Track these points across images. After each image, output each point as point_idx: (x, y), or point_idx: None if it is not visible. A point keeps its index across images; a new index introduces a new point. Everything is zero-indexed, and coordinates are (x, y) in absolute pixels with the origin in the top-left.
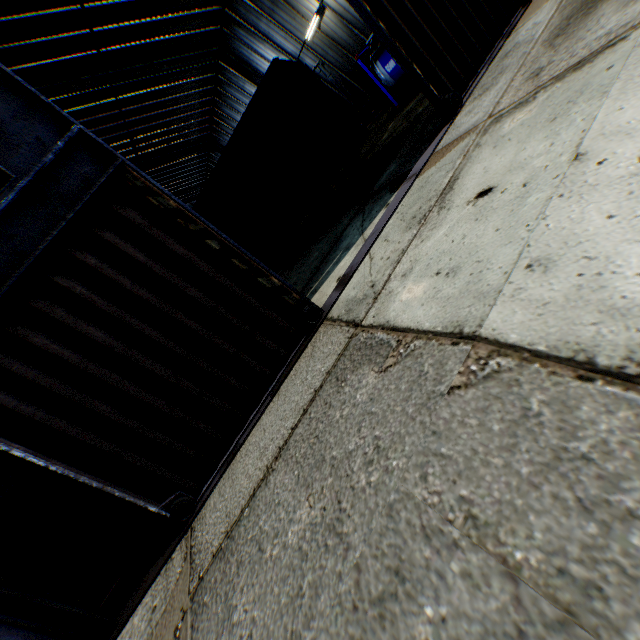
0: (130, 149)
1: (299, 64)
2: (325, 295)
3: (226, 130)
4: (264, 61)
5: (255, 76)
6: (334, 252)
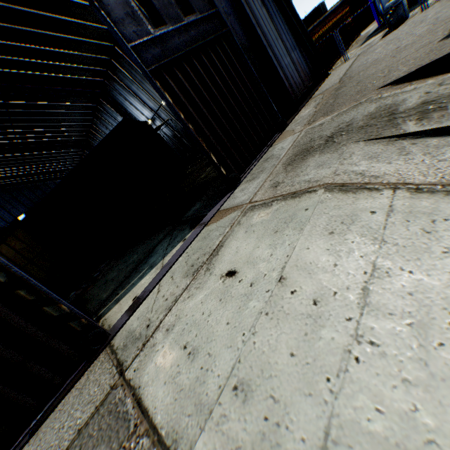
0: (12, 136)
1: (146, 122)
2: (121, 311)
3: (100, 139)
4: (133, 107)
5: (126, 113)
6: (144, 264)
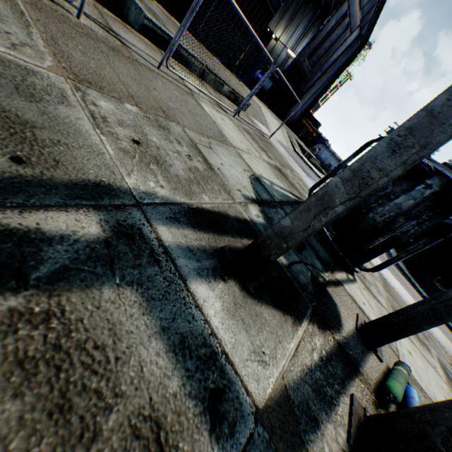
0: None
1: None
2: None
3: None
4: None
5: None
6: None
